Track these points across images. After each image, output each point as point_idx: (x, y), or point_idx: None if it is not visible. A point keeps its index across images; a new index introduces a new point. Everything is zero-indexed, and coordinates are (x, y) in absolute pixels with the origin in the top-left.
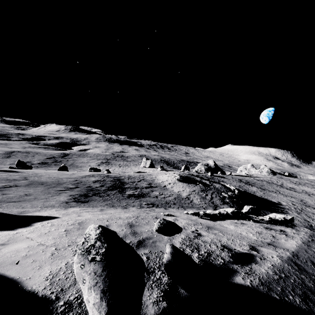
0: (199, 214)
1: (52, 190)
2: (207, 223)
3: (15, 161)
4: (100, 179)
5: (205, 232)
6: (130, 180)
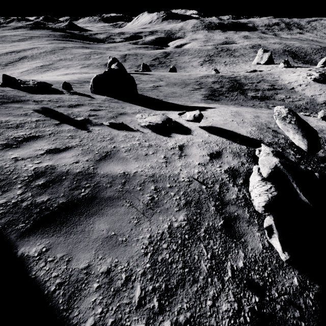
0: None
1: (186, 90)
2: None
3: (131, 65)
4: (216, 80)
5: None
6: (248, 81)
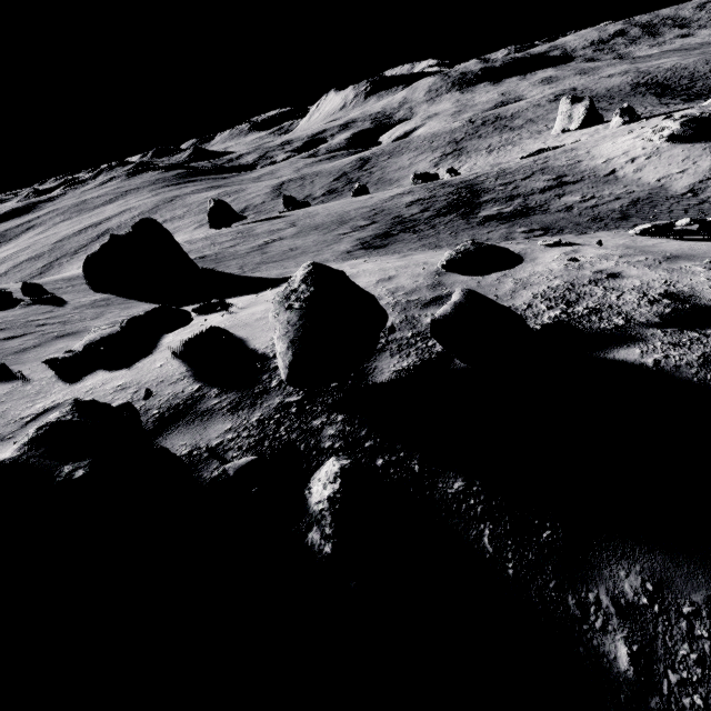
0: (691, 233)
1: (330, 237)
2: (685, 250)
3: None
4: (423, 196)
5: (644, 268)
6: (501, 181)
